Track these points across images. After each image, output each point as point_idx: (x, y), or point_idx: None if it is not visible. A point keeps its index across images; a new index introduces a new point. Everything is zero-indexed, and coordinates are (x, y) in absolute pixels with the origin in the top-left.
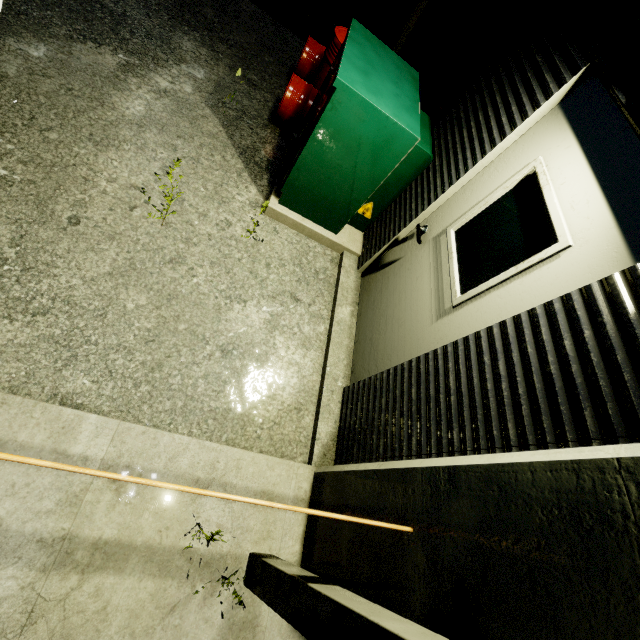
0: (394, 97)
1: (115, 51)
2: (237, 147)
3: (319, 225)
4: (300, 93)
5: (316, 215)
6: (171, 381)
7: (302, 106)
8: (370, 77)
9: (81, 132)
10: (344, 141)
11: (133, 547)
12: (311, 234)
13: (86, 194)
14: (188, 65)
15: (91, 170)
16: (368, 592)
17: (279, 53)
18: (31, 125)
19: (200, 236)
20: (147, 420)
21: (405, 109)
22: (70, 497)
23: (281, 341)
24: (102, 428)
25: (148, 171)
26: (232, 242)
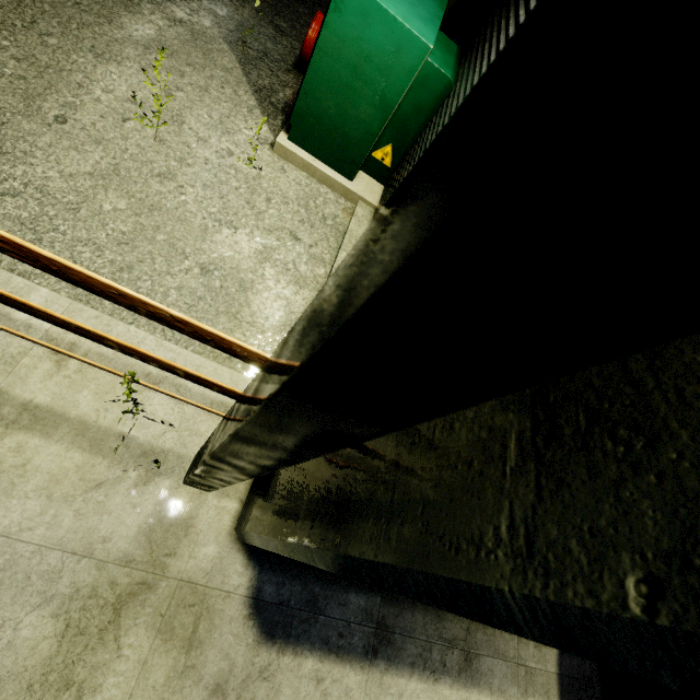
0: (408, 4)
1: None
2: (252, 85)
3: (332, 169)
4: None
5: (328, 155)
6: (140, 284)
7: None
8: None
9: (83, 43)
10: (351, 53)
11: (66, 418)
12: (323, 178)
13: (78, 98)
14: (210, 2)
15: (87, 78)
16: (293, 466)
17: (316, 7)
18: (31, 28)
19: (196, 159)
20: (107, 314)
21: (420, 18)
22: (6, 356)
23: (271, 273)
24: (52, 303)
25: (149, 90)
26: (231, 171)
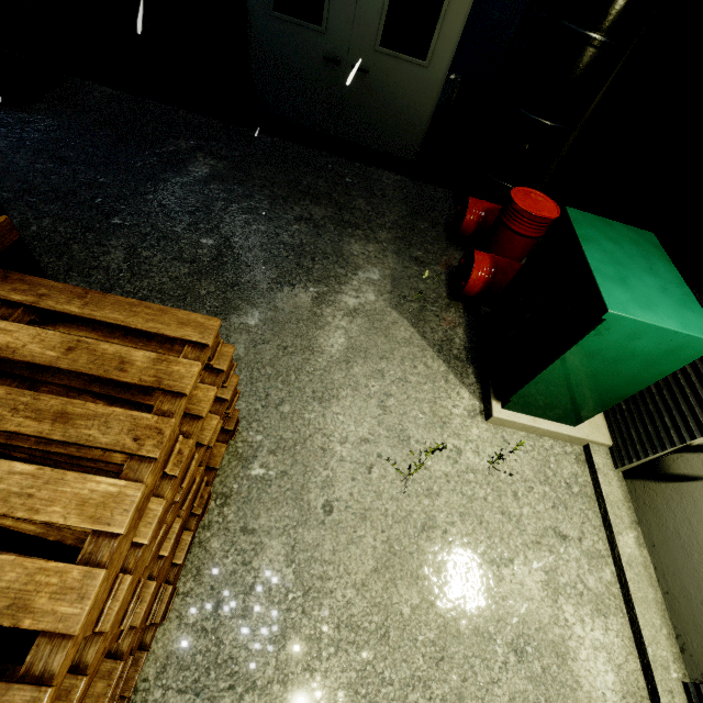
0: (663, 295)
1: (306, 286)
2: (432, 345)
3: (553, 421)
4: (486, 269)
5: (550, 414)
6: None
7: (491, 281)
8: (629, 283)
9: (305, 393)
10: (606, 356)
11: None
12: (544, 433)
13: (328, 468)
14: (363, 270)
15: (324, 435)
16: None
17: (429, 214)
18: (268, 404)
19: (438, 480)
20: None
21: (682, 305)
22: None
23: (571, 612)
24: None
25: (369, 414)
26: (470, 476)
